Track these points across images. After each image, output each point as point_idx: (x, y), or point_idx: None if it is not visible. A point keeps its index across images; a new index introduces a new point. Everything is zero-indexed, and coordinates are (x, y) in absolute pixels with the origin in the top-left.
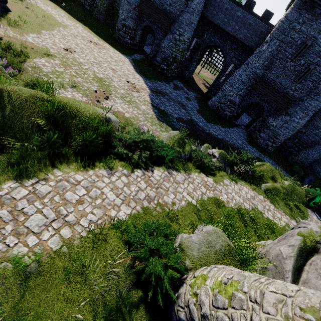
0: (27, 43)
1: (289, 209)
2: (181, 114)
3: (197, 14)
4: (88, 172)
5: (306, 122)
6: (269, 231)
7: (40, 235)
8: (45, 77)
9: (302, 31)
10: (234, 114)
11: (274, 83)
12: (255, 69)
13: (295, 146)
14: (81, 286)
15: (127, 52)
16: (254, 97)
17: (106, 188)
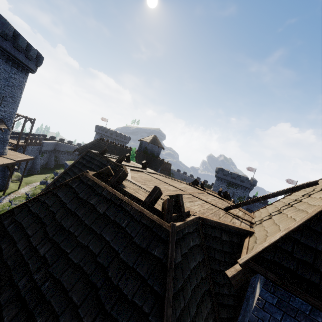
0: None
1: None
2: None
3: (245, 209)
4: None
5: None
6: None
7: None
8: None
9: None
10: None
11: None
12: None
13: None
14: None
15: None
16: None
17: None
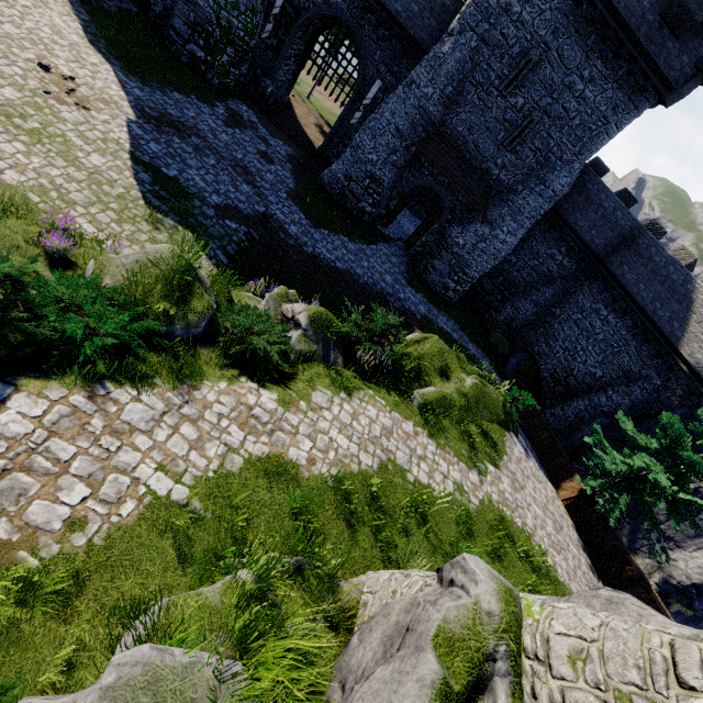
0: None
1: (468, 446)
2: (236, 197)
3: None
4: None
5: (519, 241)
6: (413, 521)
7: None
8: None
9: (523, 23)
10: (381, 210)
11: (465, 143)
12: (426, 103)
13: (497, 292)
14: None
15: None
16: (423, 173)
17: None
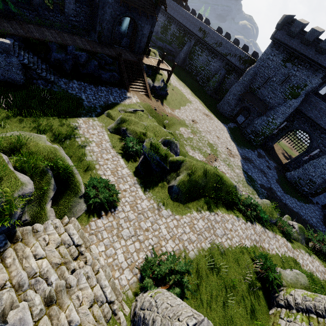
0: (175, 117)
1: None
2: (263, 181)
3: (293, 108)
4: (230, 215)
5: None
6: None
7: (221, 239)
8: (185, 142)
9: None
10: (312, 191)
11: None
12: None
13: None
14: (238, 267)
15: (225, 121)
16: None
17: (238, 227)
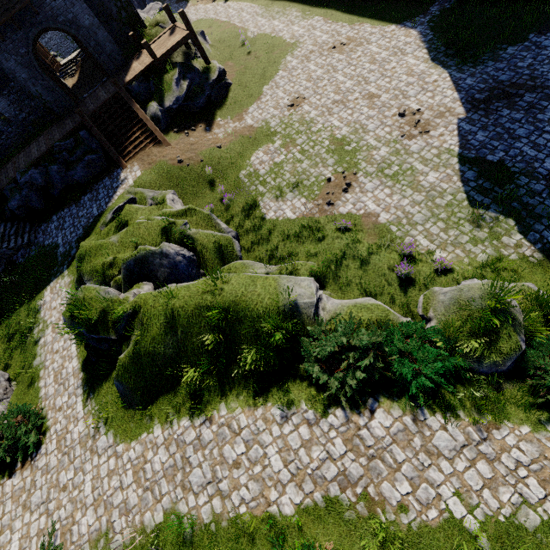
0: (245, 131)
1: None
2: None
3: None
4: (256, 411)
5: None
6: None
7: (197, 497)
8: (262, 187)
9: None
10: None
11: None
12: None
13: None
14: None
15: (419, 4)
16: None
17: (271, 447)
